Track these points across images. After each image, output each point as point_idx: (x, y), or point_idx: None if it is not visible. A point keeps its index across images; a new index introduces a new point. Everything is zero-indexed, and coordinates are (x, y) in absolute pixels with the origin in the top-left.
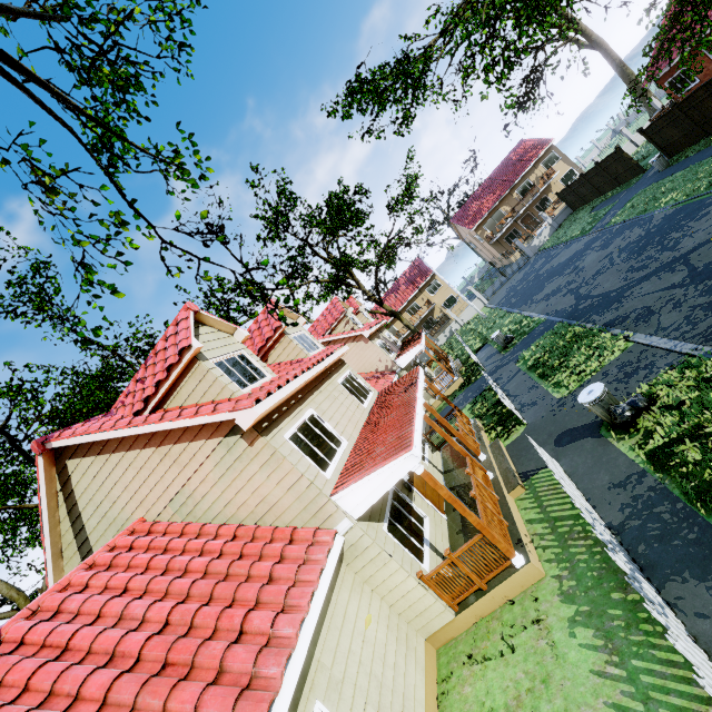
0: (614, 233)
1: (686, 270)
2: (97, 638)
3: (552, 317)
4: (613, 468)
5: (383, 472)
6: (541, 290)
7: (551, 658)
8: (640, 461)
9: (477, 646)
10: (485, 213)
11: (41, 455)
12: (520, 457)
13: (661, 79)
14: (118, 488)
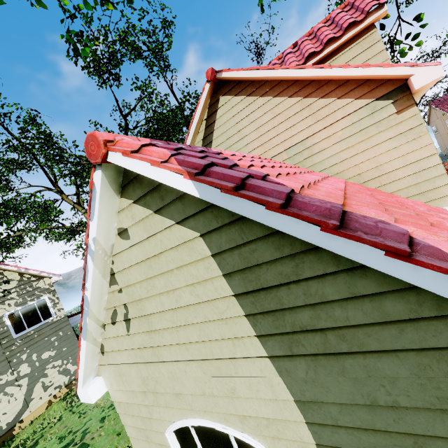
0: None
1: None
2: (295, 173)
3: None
4: None
5: None
6: None
7: None
8: None
9: None
10: None
11: (209, 82)
12: None
13: None
14: (250, 128)
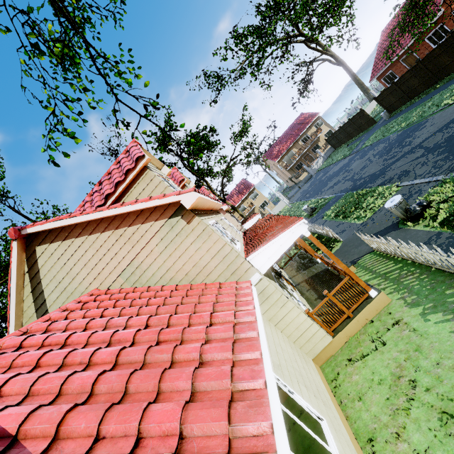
0: (367, 150)
1: (423, 150)
2: (91, 335)
3: (339, 194)
4: (416, 238)
5: (283, 236)
6: (326, 186)
7: (416, 337)
8: (434, 229)
9: (353, 353)
10: (283, 152)
11: (16, 240)
12: (344, 256)
13: (379, 77)
14: (78, 266)
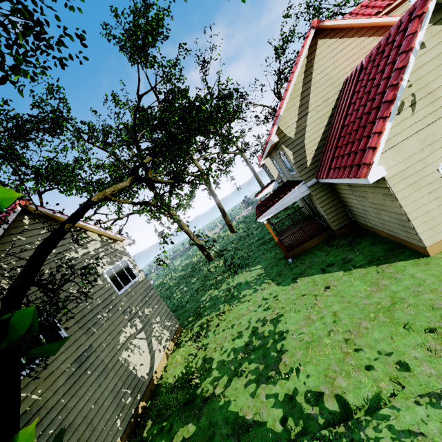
0: None
1: None
2: None
3: None
4: None
5: None
6: None
7: None
8: None
9: None
10: None
11: (314, 29)
12: None
13: None
14: (343, 59)
